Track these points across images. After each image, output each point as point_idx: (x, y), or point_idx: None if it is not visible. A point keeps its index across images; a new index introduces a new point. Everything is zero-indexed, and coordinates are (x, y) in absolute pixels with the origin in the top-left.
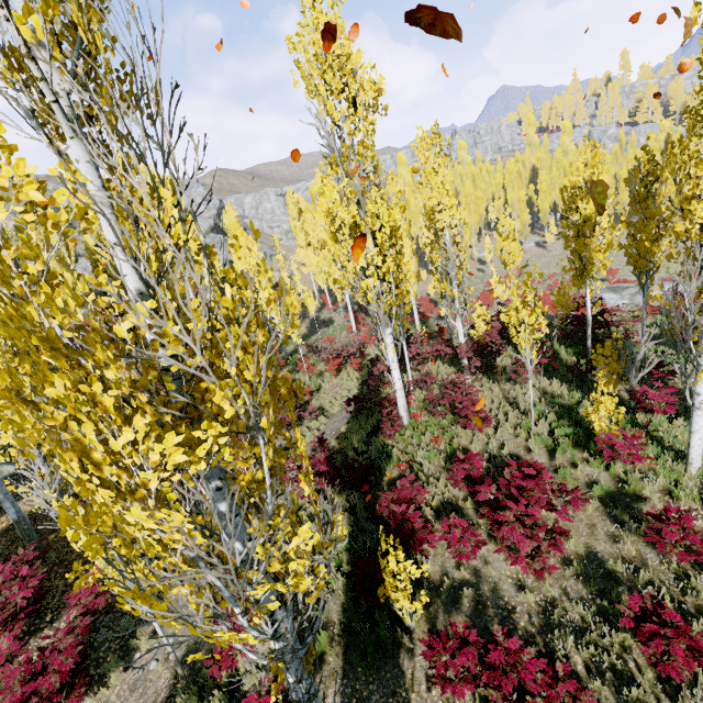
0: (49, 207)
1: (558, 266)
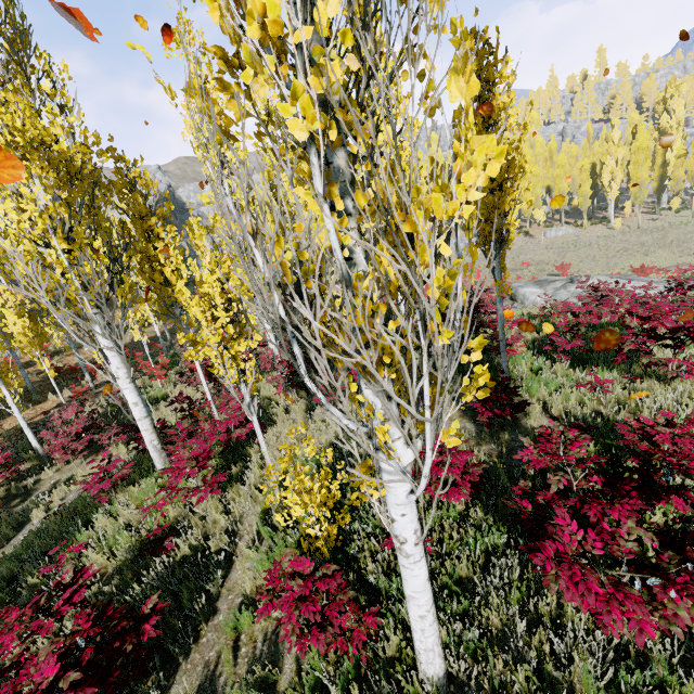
0: None
1: (513, 261)
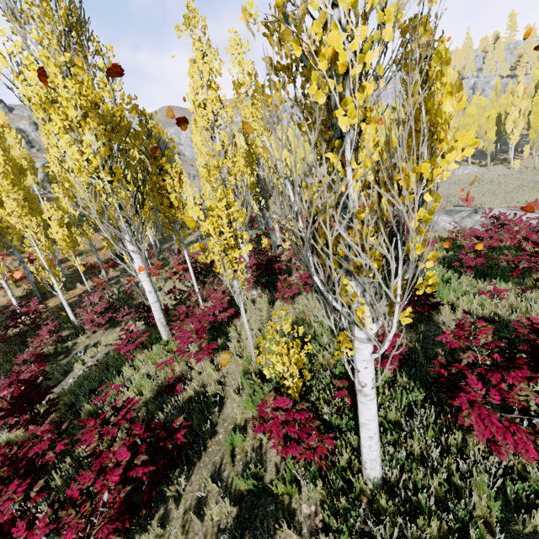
0: (12, 128)
1: None
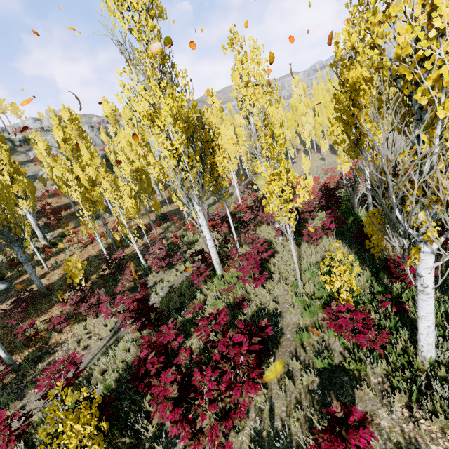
0: None
1: None
